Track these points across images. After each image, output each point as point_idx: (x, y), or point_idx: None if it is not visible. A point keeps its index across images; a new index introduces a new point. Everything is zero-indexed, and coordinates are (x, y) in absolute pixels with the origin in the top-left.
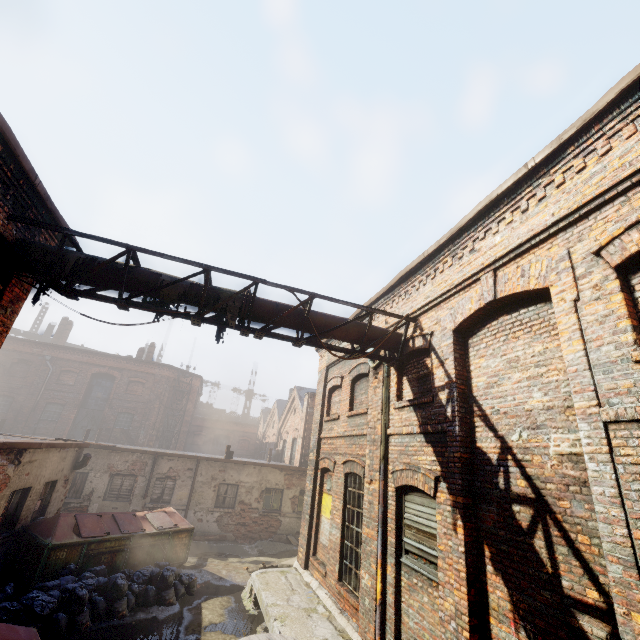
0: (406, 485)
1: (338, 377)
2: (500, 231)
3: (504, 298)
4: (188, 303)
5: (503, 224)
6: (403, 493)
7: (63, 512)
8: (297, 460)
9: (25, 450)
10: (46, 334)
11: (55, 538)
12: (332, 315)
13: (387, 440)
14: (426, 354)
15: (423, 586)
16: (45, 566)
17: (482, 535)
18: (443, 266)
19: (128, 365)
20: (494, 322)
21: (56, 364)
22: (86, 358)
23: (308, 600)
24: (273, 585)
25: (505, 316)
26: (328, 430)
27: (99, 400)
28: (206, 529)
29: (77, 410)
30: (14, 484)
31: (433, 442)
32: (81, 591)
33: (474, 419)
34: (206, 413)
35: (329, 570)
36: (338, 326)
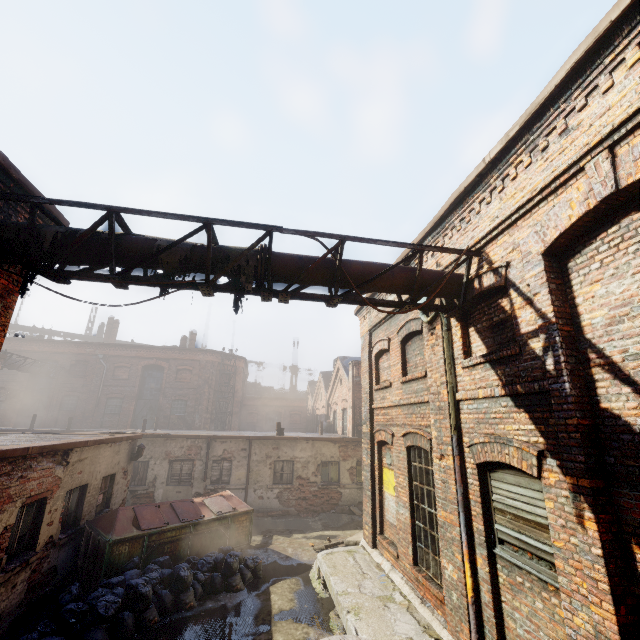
0: (491, 461)
1: (384, 340)
2: (617, 83)
3: (634, 185)
4: (194, 270)
5: (622, 70)
6: (487, 470)
7: (132, 499)
8: (350, 431)
9: (71, 450)
10: (98, 335)
11: (115, 533)
12: (370, 262)
13: (457, 407)
14: (500, 294)
15: (533, 588)
16: (110, 561)
17: (627, 531)
18: (515, 170)
19: (173, 354)
20: (613, 228)
21: (109, 361)
22: (134, 352)
23: (382, 586)
24: (341, 568)
25: (634, 214)
26: (380, 399)
27: (153, 390)
28: (268, 506)
29: (135, 402)
30: (67, 484)
31: (527, 406)
32: (144, 588)
33: (591, 370)
34: (255, 392)
35: (401, 552)
36: (380, 274)
